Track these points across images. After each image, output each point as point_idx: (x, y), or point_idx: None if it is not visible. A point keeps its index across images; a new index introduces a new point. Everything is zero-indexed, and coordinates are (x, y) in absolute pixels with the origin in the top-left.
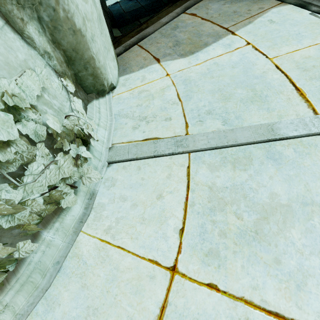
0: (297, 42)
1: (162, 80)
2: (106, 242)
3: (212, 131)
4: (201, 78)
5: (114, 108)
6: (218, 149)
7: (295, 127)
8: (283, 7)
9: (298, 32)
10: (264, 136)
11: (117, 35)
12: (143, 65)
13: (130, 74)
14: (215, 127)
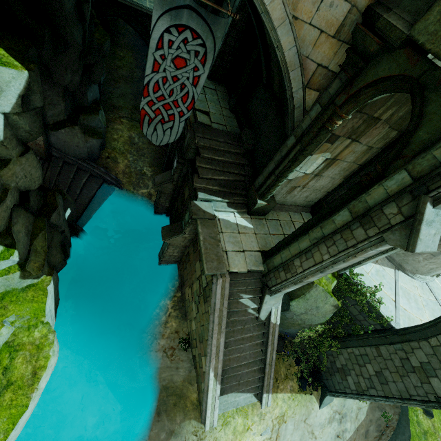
0: None
1: None
2: (439, 283)
3: None
4: None
5: None
6: None
7: None
8: None
9: None
10: None
11: None
12: None
13: None
14: None
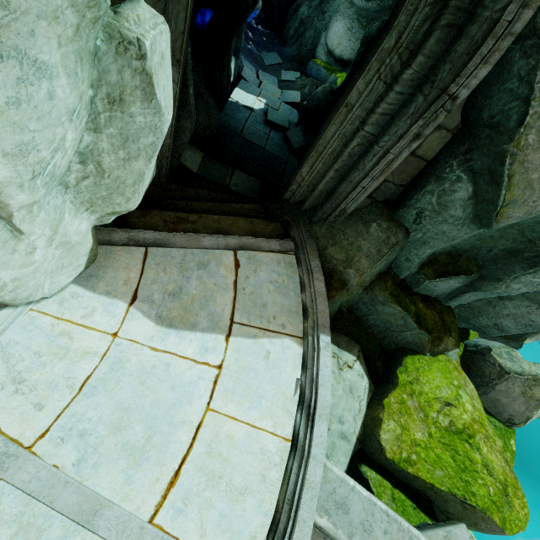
0: (247, 408)
1: (101, 337)
2: None
3: (52, 467)
4: (133, 374)
5: (11, 331)
6: (30, 496)
7: (114, 526)
8: (295, 346)
9: (263, 395)
10: (81, 515)
11: (190, 165)
12: (114, 290)
13: (86, 291)
14: (63, 461)
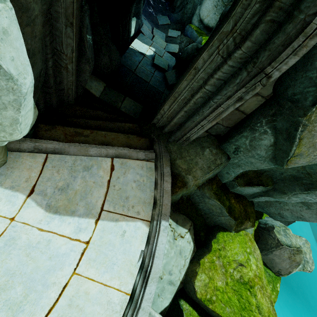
0: (103, 272)
1: (1, 221)
2: None
3: None
4: (22, 248)
5: None
6: None
7: None
8: (144, 227)
9: (116, 262)
10: None
11: (94, 92)
12: (17, 185)
13: None
14: None
